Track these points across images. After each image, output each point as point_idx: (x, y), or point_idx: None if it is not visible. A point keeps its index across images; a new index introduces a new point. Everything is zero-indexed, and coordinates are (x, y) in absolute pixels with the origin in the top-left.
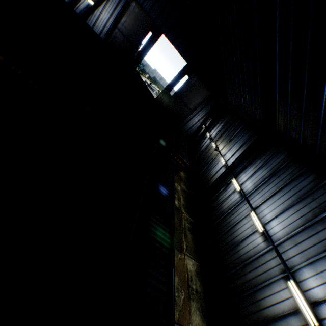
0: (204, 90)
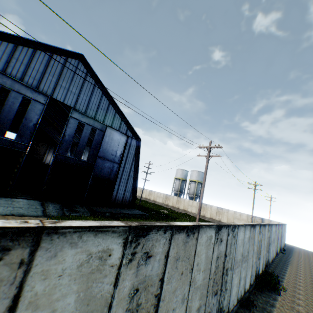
0: (44, 144)
